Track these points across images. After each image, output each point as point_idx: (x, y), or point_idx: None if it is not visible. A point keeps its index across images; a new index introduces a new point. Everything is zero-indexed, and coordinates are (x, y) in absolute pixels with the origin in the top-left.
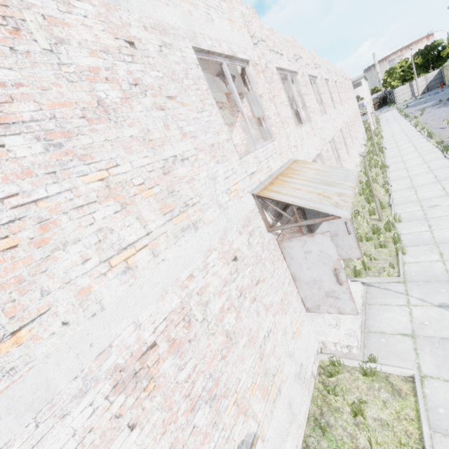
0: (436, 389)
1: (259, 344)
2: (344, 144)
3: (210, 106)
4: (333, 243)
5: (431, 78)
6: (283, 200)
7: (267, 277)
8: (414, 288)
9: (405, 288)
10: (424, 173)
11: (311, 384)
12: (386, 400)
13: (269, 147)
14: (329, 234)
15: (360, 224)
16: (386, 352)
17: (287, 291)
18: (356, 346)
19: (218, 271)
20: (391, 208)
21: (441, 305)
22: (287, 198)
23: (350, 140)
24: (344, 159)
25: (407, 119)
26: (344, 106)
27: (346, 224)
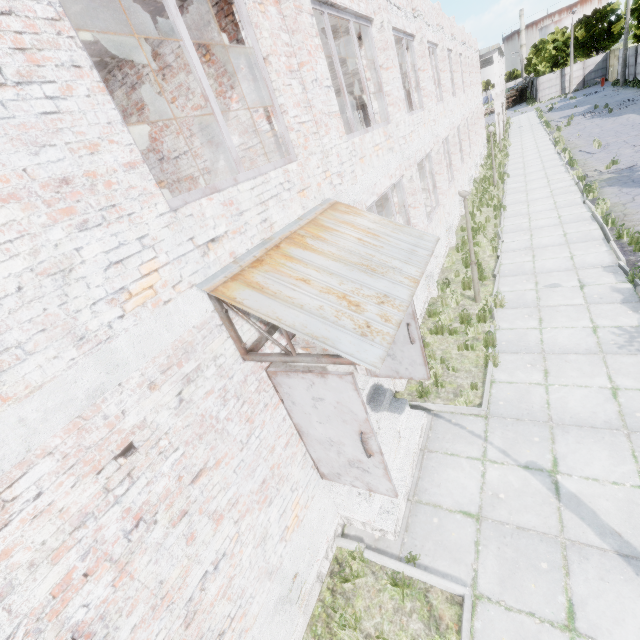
0: (490, 623)
1: (188, 598)
2: (449, 164)
3: (66, 69)
4: (358, 394)
5: (592, 68)
6: (258, 314)
7: (229, 453)
8: (498, 430)
9: (485, 428)
10: (551, 226)
11: (312, 595)
12: (416, 637)
13: (273, 178)
14: (351, 379)
15: (447, 304)
16: (434, 543)
17: (280, 460)
18: (393, 532)
19: (56, 501)
20: (495, 282)
21: (529, 466)
22: (270, 308)
23: (458, 158)
24: (443, 191)
25: (547, 131)
26: (459, 98)
27: (410, 327)
